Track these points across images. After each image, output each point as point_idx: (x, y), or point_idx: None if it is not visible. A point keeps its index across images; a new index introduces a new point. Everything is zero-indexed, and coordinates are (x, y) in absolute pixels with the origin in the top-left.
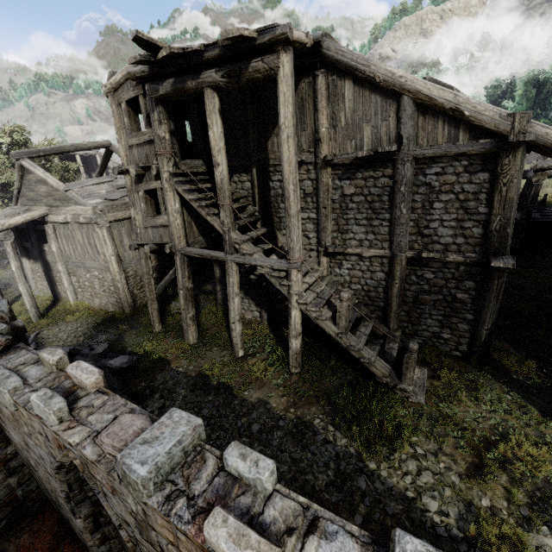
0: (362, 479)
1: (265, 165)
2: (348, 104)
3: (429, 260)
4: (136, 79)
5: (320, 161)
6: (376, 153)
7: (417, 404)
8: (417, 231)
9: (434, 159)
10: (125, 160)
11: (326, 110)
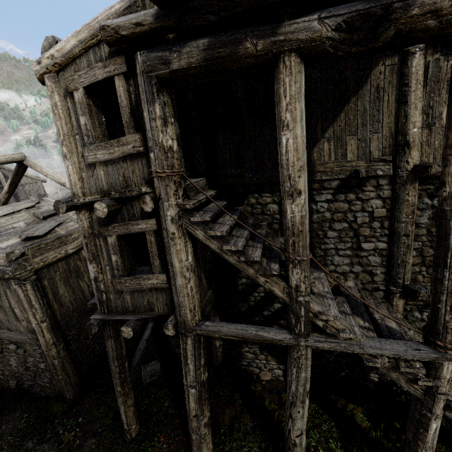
0: None
1: None
2: None
3: None
4: (117, 42)
5: (405, 173)
6: None
7: None
8: None
9: None
10: (79, 187)
11: (421, 103)
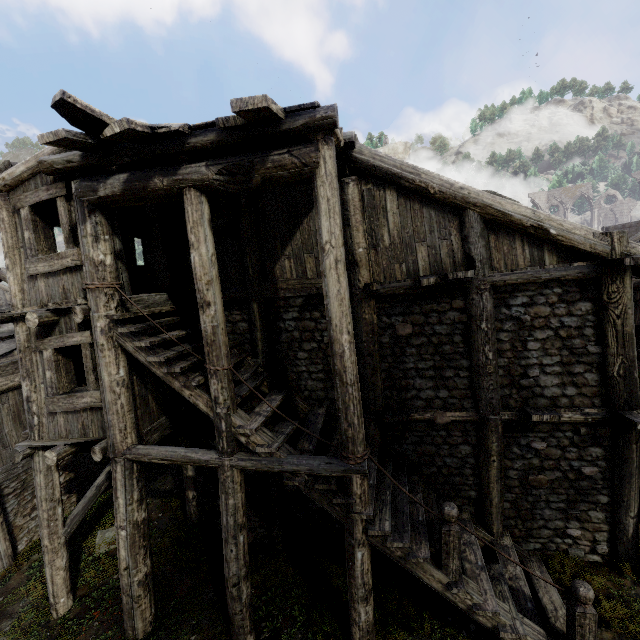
0: None
1: (271, 297)
2: (393, 219)
3: (536, 421)
4: (54, 173)
5: (359, 291)
6: (442, 279)
7: None
8: (511, 382)
9: (517, 286)
10: (19, 299)
11: (362, 226)
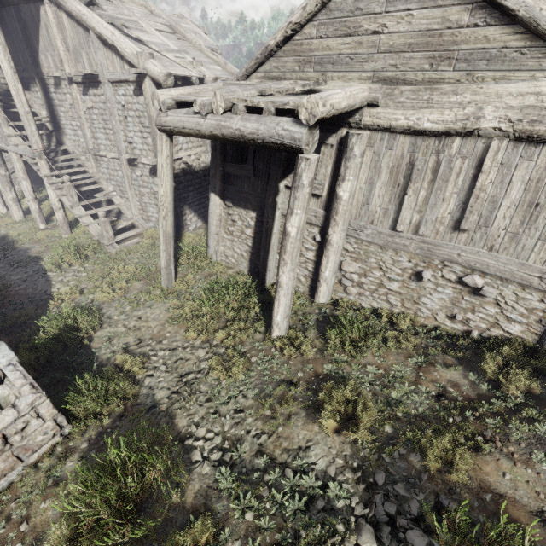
0: (37, 278)
1: (43, 78)
2: (69, 33)
3: (135, 161)
4: None
5: (67, 78)
6: (87, 74)
7: (112, 253)
8: (126, 139)
9: (119, 83)
10: None
11: (59, 36)
